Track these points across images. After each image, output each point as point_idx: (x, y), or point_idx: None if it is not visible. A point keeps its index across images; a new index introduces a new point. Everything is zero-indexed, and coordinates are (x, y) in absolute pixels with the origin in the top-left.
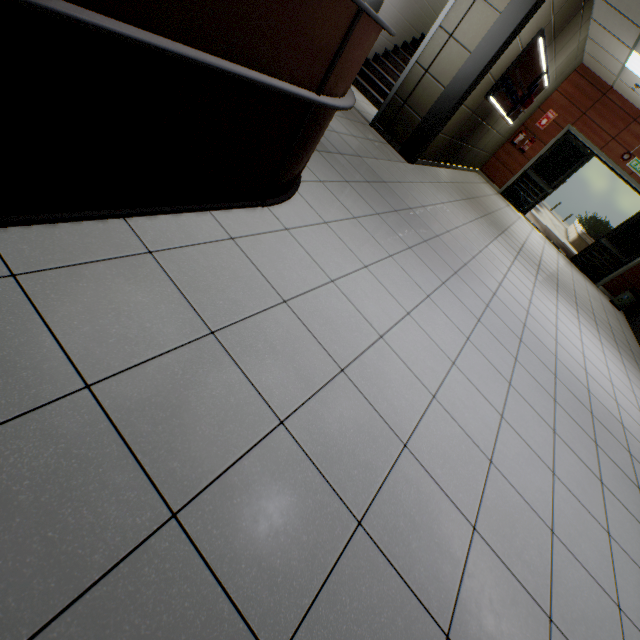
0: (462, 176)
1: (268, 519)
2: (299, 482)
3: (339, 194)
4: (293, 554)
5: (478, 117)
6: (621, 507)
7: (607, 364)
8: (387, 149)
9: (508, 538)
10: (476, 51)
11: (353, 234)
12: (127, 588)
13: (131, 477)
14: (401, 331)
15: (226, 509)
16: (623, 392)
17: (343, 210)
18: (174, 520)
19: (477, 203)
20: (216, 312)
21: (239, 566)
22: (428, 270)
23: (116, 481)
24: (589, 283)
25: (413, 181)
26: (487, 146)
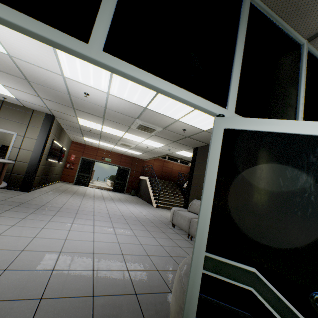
0: (55, 186)
1: (69, 283)
2: (70, 274)
3: (9, 215)
4: (81, 283)
5: (48, 166)
6: (155, 232)
7: (138, 209)
8: (13, 192)
9: (132, 251)
10: (34, 150)
11: (28, 223)
12: (43, 312)
13: (19, 302)
14: (71, 235)
15: (55, 289)
16: (145, 212)
17: (16, 218)
18: (42, 299)
19: (68, 191)
20: (0, 265)
21: (69, 293)
22: (67, 217)
23: (15, 305)
24: (122, 194)
25: (36, 197)
26: (58, 172)
